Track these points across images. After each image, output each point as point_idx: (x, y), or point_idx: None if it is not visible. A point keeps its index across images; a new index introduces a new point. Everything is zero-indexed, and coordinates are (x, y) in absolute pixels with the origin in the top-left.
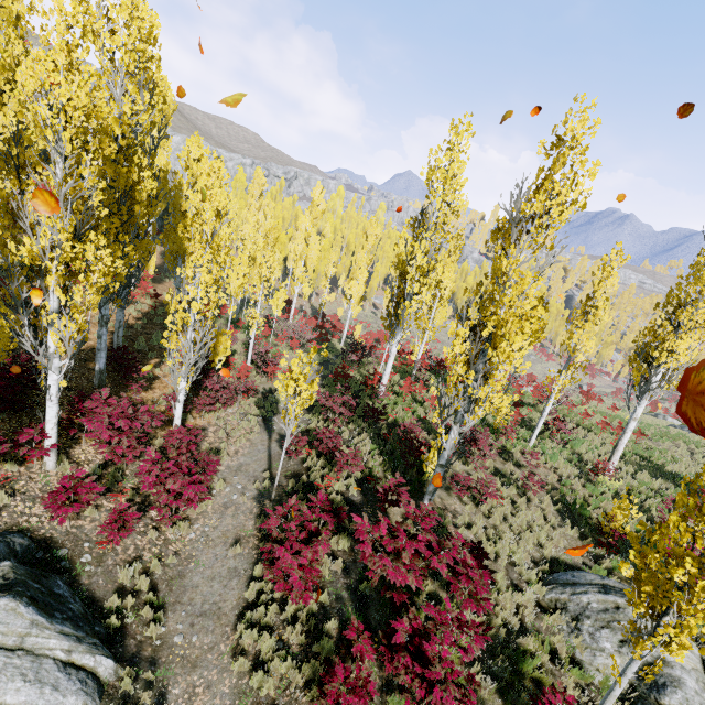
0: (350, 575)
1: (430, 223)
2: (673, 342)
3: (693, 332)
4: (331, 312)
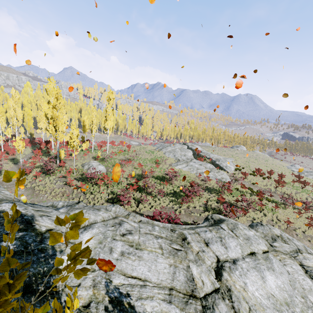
0: (41, 171)
1: (51, 103)
2: (106, 123)
3: (109, 120)
4: (38, 137)
